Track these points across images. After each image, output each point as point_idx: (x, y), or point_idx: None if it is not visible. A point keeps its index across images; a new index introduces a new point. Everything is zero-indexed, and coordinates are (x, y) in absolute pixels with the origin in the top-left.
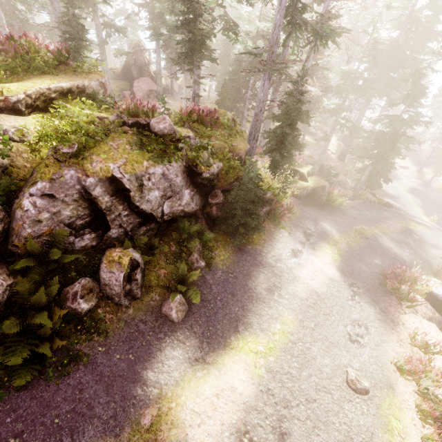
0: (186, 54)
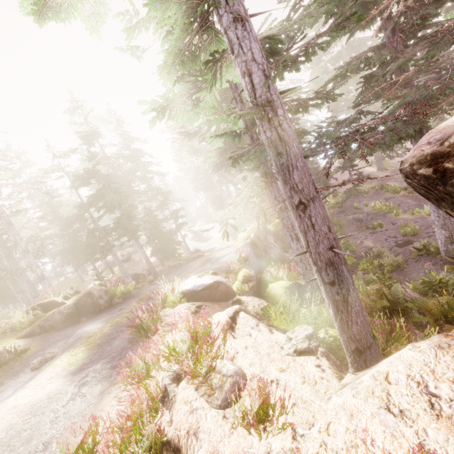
0: None
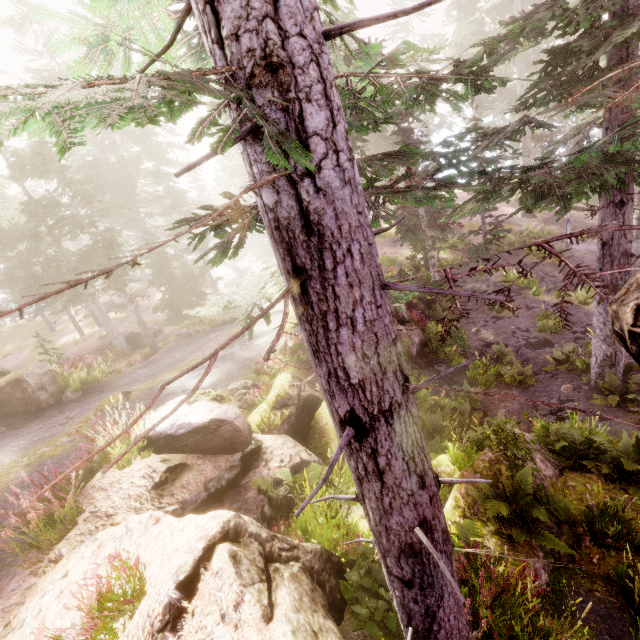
0: None
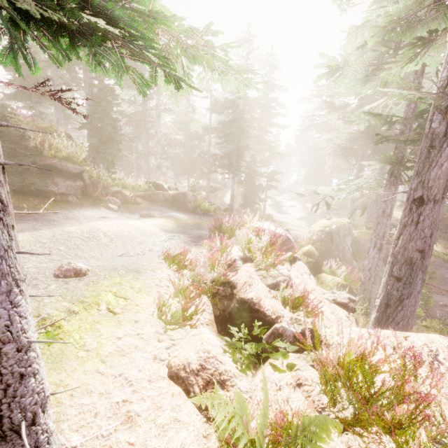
0: (24, 94)
